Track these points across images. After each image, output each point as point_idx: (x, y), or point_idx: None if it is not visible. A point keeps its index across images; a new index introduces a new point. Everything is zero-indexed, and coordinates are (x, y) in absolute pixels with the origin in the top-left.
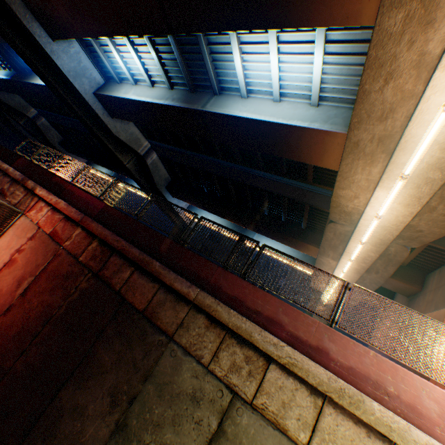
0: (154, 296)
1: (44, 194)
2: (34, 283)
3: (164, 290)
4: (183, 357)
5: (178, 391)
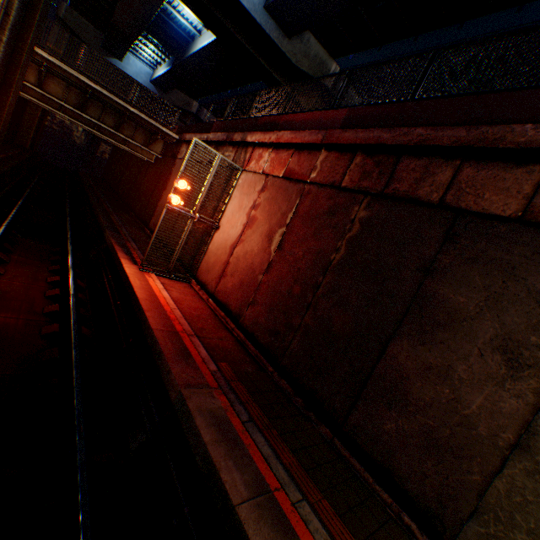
0: (534, 188)
1: (258, 138)
2: (286, 234)
3: None
4: None
5: None
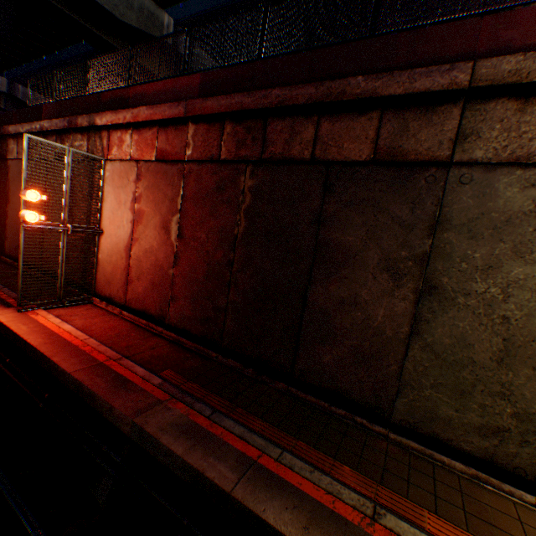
0: (376, 133)
1: (110, 119)
2: (183, 220)
3: (392, 113)
4: (489, 176)
5: (504, 219)
